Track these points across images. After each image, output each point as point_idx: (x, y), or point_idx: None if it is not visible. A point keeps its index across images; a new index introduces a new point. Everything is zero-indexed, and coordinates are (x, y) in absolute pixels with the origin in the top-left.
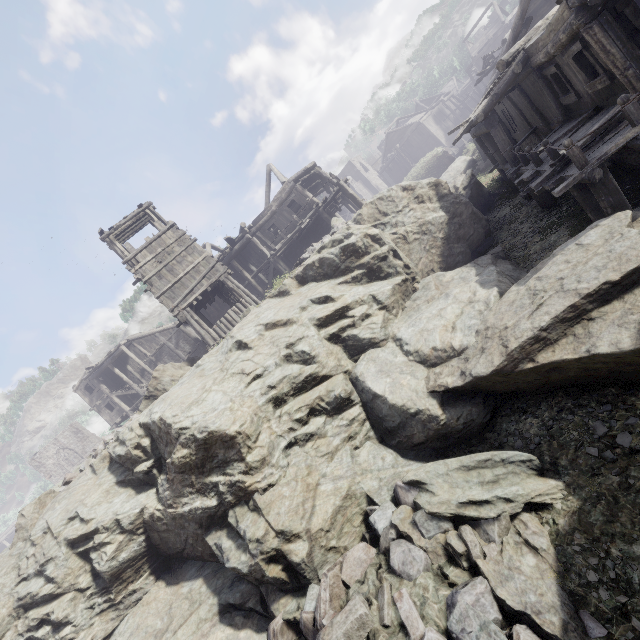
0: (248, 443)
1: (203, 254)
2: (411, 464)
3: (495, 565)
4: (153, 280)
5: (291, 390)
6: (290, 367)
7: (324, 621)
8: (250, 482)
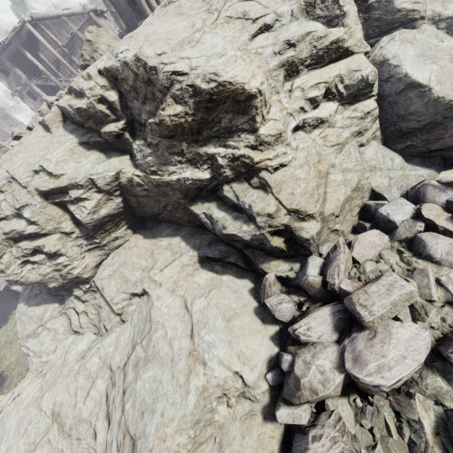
0: (263, 111)
1: None
2: (418, 169)
3: None
4: None
5: (309, 58)
6: (311, 23)
7: (343, 286)
8: (260, 158)
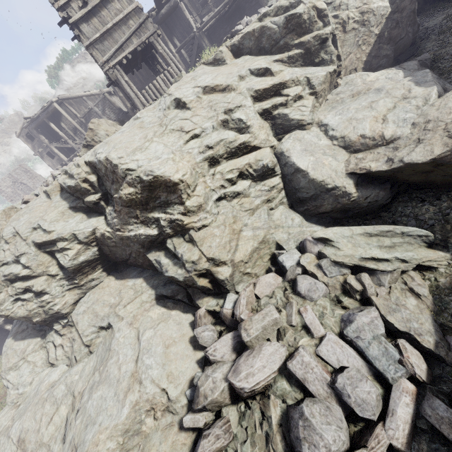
0: (188, 191)
1: (132, 3)
2: (313, 226)
3: (384, 301)
4: (80, 24)
5: (225, 153)
6: (226, 133)
7: (242, 316)
8: (188, 221)
